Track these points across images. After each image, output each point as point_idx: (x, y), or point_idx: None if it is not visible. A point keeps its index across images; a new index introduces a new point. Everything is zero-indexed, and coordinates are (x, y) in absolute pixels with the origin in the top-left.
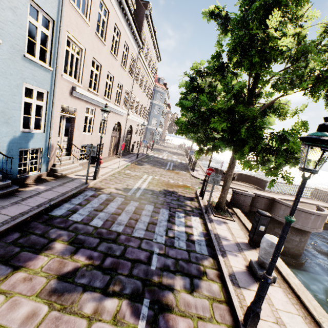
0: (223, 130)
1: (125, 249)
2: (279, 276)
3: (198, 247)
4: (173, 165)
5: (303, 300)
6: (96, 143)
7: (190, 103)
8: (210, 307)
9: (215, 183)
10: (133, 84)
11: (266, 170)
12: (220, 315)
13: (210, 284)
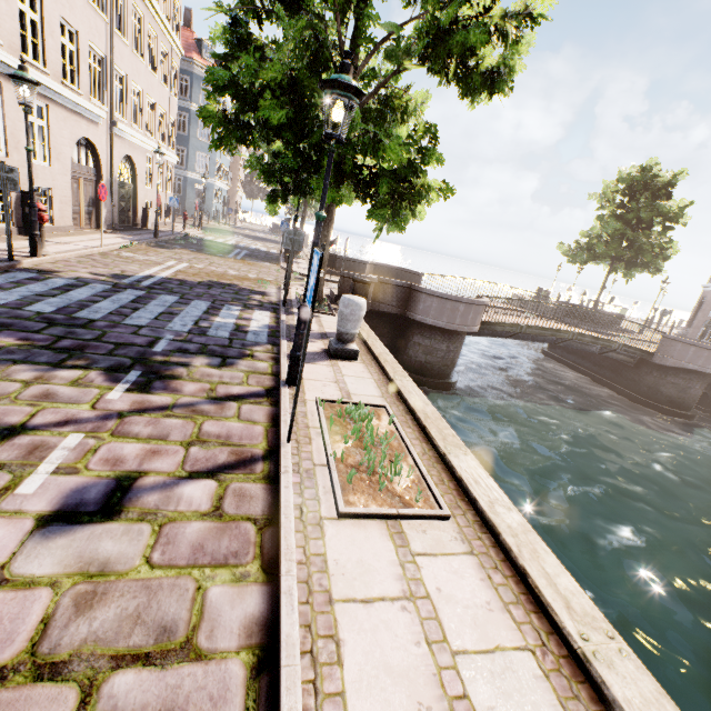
0: (285, 128)
1: (104, 334)
2: (369, 357)
3: (251, 336)
4: (246, 254)
5: (385, 368)
6: (27, 183)
7: (230, 74)
8: (245, 377)
9: (295, 247)
10: (112, 36)
11: (369, 211)
12: (257, 382)
13: (256, 363)
